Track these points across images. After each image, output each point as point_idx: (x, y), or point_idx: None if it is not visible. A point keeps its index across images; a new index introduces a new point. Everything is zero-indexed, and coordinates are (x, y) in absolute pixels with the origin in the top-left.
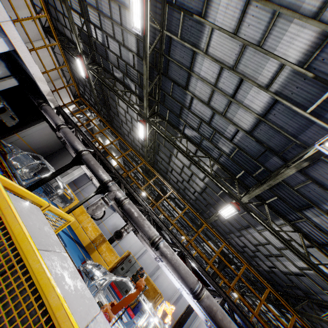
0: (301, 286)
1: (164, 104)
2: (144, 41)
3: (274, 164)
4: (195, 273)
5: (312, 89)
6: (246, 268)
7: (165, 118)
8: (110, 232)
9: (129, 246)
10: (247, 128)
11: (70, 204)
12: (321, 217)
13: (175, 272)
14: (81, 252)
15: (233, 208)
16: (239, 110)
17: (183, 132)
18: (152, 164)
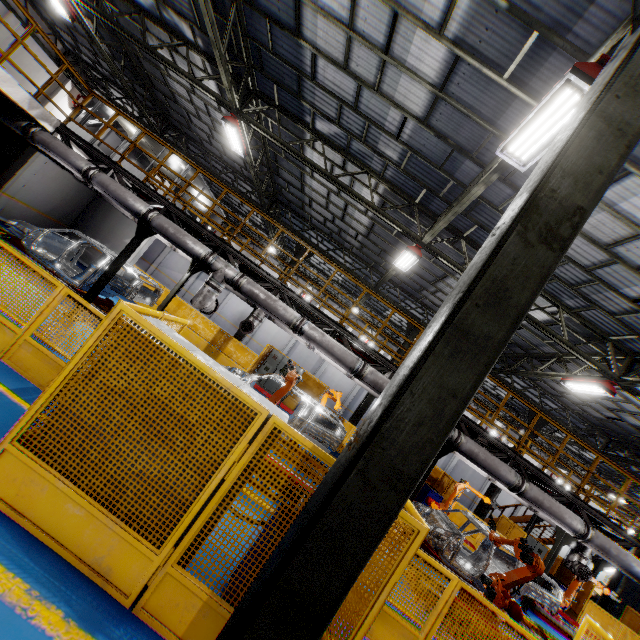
0: (520, 342)
1: (264, 70)
2: None
3: (469, 172)
4: (361, 353)
5: (509, 33)
6: None
7: (273, 100)
8: (233, 325)
9: (270, 339)
10: (419, 112)
11: None
12: None
13: (329, 356)
14: None
15: (412, 256)
16: (402, 78)
17: (314, 128)
18: (274, 195)
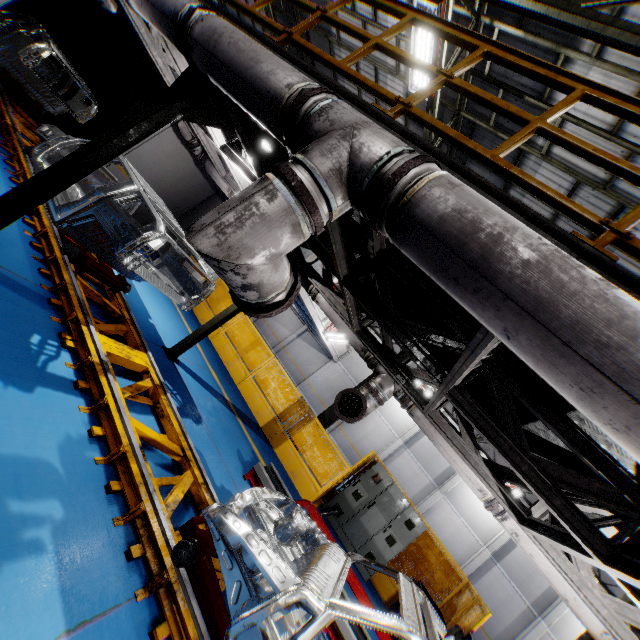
0: None
1: None
2: None
3: None
4: None
5: None
6: None
7: None
8: (322, 401)
9: (363, 434)
10: None
11: (228, 323)
12: None
13: None
14: (249, 442)
15: None
16: None
17: None
18: None
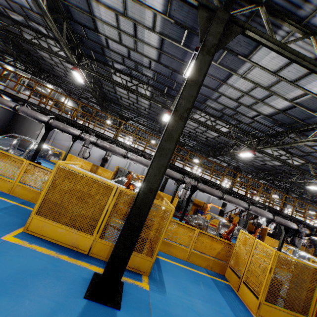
0: (222, 141)
1: (85, 45)
2: (35, 0)
3: (181, 79)
4: None
5: (178, 30)
6: (196, 144)
7: (92, 57)
8: (98, 160)
9: (118, 163)
10: (155, 58)
11: None
12: (214, 103)
13: (141, 164)
14: None
15: (168, 115)
16: (144, 46)
17: (114, 67)
18: (103, 97)
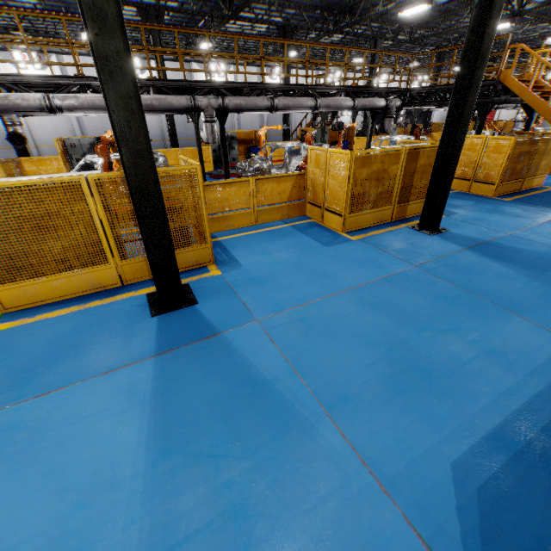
0: None
1: None
2: None
3: None
4: None
5: None
6: None
7: None
8: (5, 148)
9: (53, 133)
10: None
11: None
12: None
13: (99, 112)
14: None
15: None
16: None
17: None
18: None
